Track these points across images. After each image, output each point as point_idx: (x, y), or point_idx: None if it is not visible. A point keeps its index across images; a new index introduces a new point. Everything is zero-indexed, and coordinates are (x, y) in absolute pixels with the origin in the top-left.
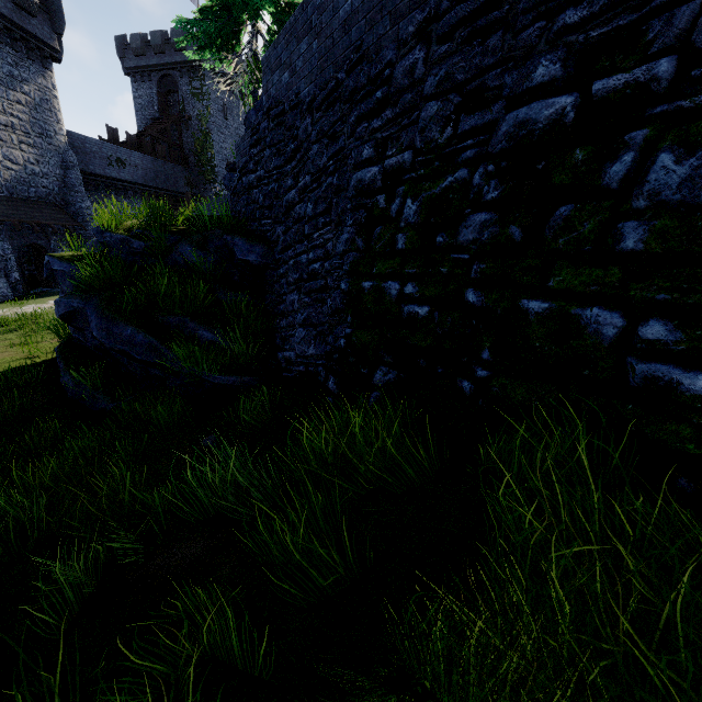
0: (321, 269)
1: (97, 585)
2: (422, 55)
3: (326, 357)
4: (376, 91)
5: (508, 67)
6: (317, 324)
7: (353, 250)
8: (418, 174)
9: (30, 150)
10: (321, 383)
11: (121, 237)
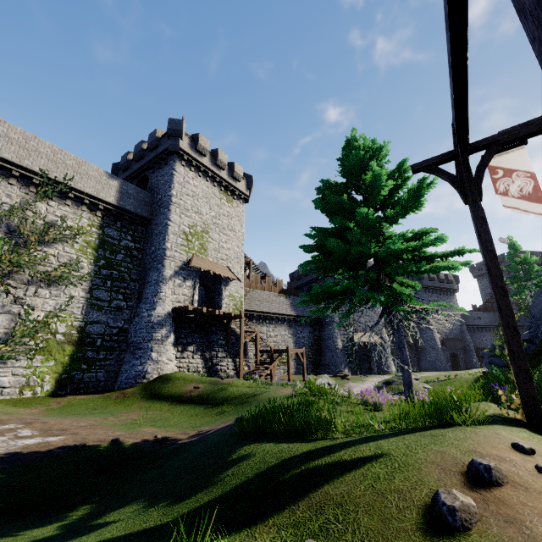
0: None
1: None
2: None
3: None
4: None
5: None
6: None
7: None
8: None
9: (451, 322)
10: None
11: (499, 346)
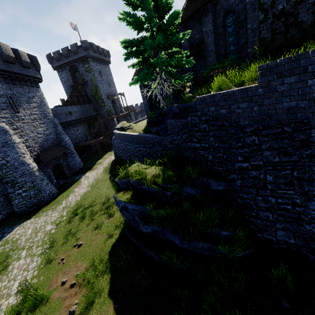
0: (292, 209)
1: None
2: None
3: (312, 250)
4: None
5: None
6: (293, 231)
7: None
8: None
9: (43, 126)
10: (308, 258)
11: (157, 190)
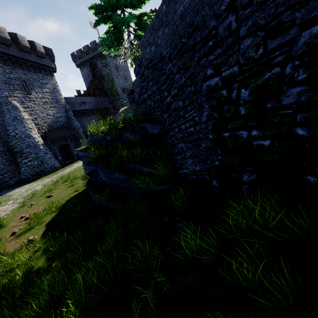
0: (194, 130)
1: (156, 298)
2: (234, 18)
3: (208, 170)
4: (207, 42)
5: (296, 8)
6: (198, 155)
7: (212, 119)
8: (245, 76)
9: (54, 109)
10: (208, 182)
11: (101, 136)
